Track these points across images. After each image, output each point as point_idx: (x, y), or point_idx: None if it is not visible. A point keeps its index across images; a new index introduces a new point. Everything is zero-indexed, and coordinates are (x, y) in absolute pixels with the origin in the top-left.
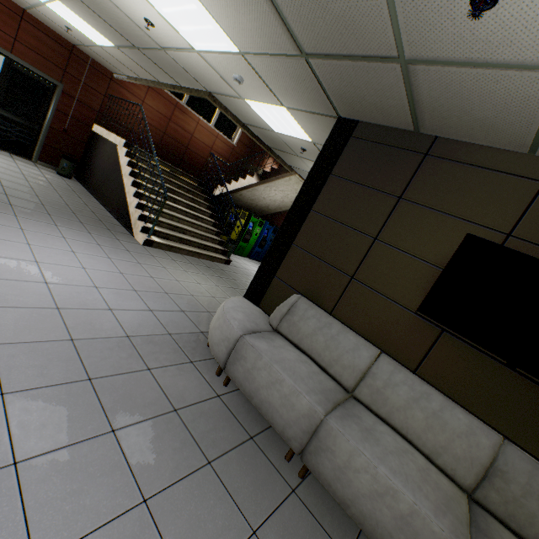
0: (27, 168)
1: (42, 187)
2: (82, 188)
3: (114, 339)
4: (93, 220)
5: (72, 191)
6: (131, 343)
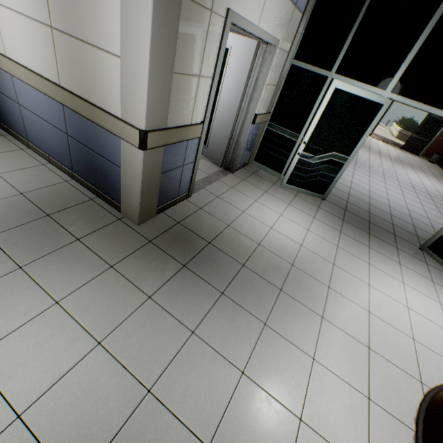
0: (415, 158)
1: (421, 164)
2: (438, 168)
3: (437, 195)
4: (440, 177)
5: (433, 168)
6: (442, 198)
